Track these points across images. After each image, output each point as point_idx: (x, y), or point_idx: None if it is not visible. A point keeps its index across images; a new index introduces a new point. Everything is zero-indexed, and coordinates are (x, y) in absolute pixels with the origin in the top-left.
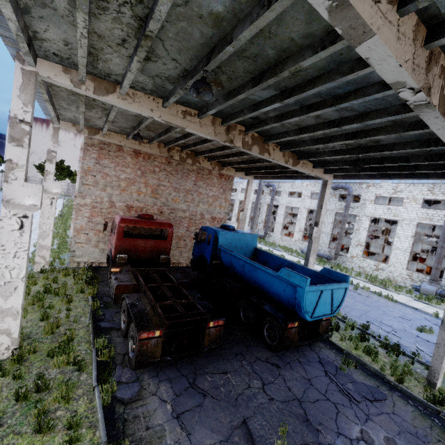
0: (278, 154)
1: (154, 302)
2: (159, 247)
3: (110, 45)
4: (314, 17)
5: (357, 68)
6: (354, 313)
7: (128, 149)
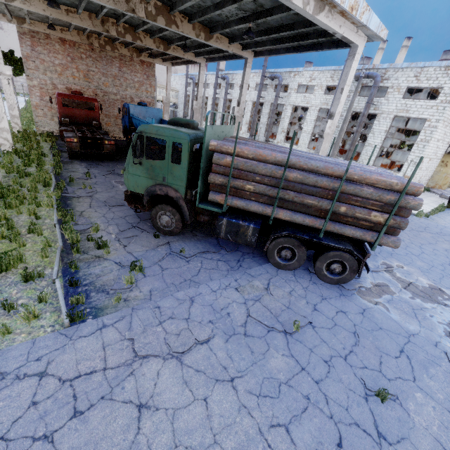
0: (149, 41)
1: (76, 132)
2: (91, 116)
3: None
4: None
5: None
6: None
7: (54, 37)
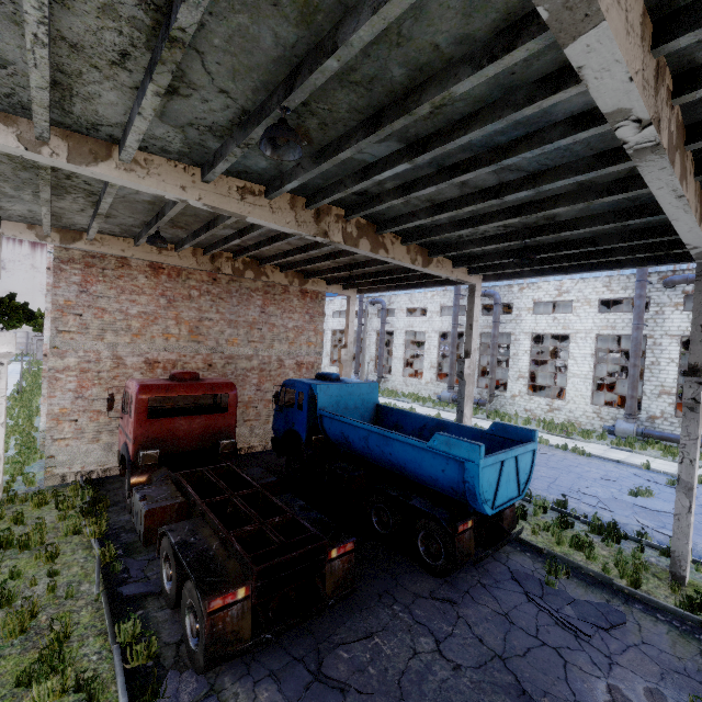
0: (400, 250)
1: (224, 533)
2: (216, 427)
3: (95, 65)
4: (478, 3)
5: (539, 95)
6: (539, 484)
7: (139, 263)
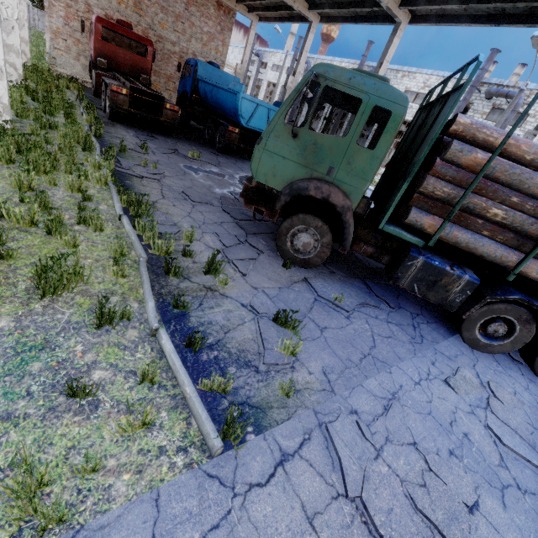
0: None
1: (124, 80)
2: (139, 65)
3: None
4: None
5: None
6: None
7: None
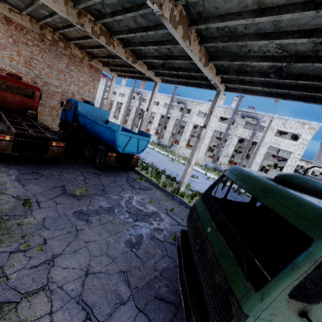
0: (121, 50)
1: (9, 125)
2: (27, 104)
3: None
4: None
5: None
6: (163, 167)
7: None
